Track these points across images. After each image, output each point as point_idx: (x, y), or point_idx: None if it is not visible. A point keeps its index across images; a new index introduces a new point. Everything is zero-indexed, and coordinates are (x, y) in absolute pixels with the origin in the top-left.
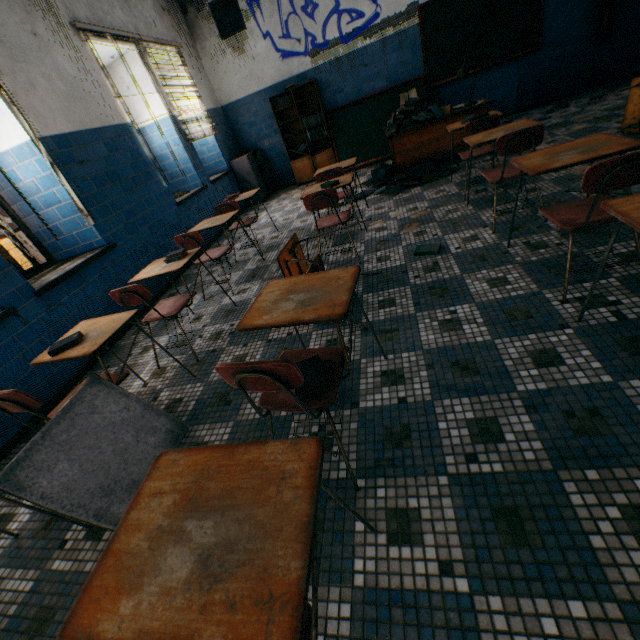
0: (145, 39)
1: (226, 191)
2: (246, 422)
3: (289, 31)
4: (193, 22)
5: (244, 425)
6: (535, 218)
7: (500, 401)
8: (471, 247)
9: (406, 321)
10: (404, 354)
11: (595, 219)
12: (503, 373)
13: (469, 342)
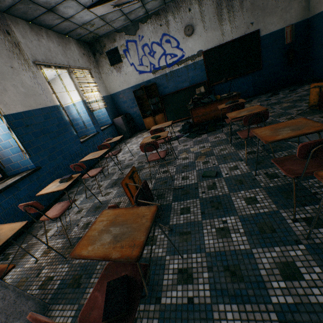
0: (72, 67)
1: (109, 134)
2: None
3: (142, 62)
4: (98, 59)
5: None
6: (269, 157)
7: (260, 311)
8: (234, 173)
9: (196, 226)
10: (193, 255)
11: (307, 170)
12: (260, 282)
13: (235, 249)
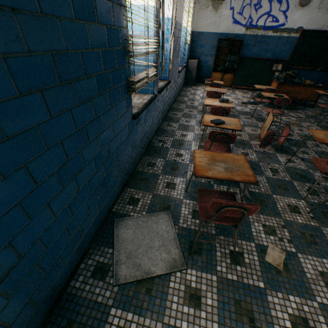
0: None
1: (184, 73)
2: (270, 178)
3: (243, 12)
4: None
5: (270, 179)
6: None
7: None
8: None
9: None
10: None
11: None
12: None
13: None
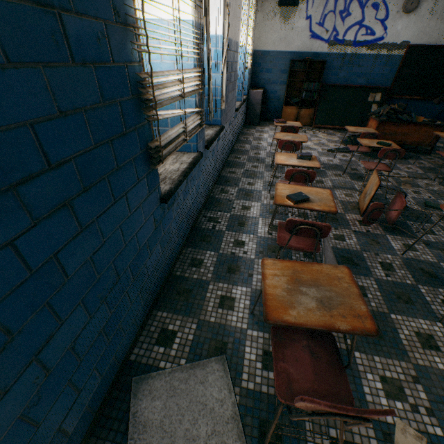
0: None
1: (243, 110)
2: (382, 280)
3: (324, 22)
4: None
5: (382, 282)
6: None
7: None
8: None
9: None
10: None
11: None
12: None
13: None
